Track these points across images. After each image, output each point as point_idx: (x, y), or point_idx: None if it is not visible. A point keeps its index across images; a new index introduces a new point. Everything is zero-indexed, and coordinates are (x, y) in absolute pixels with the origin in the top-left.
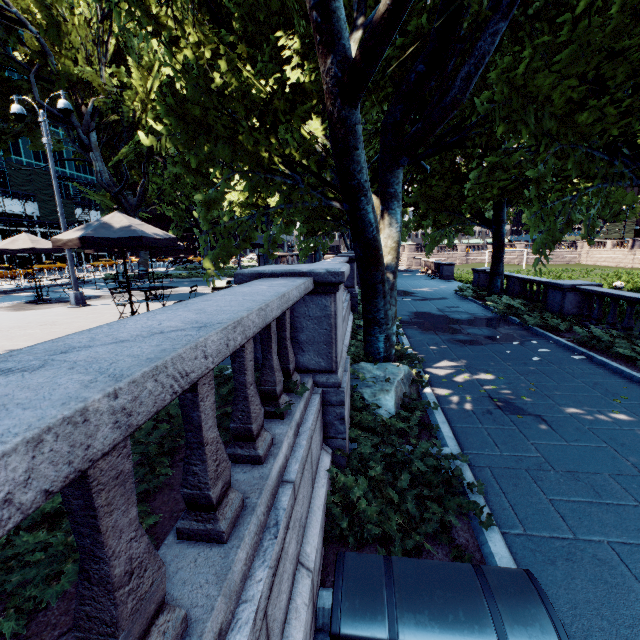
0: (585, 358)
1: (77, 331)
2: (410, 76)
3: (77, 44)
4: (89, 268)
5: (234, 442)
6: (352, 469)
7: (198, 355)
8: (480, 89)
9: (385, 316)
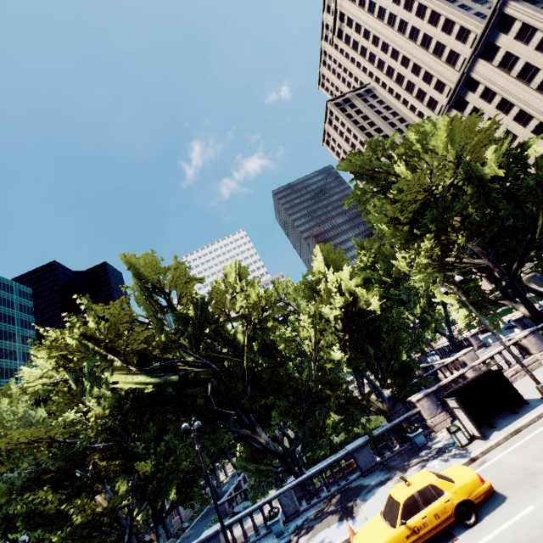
0: None
1: None
2: None
3: None
4: None
5: None
6: None
7: None
8: None
9: (168, 528)
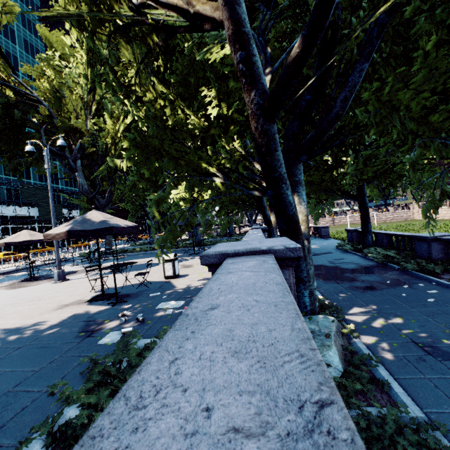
0: None
1: (57, 305)
2: (301, 103)
3: (72, 110)
4: (70, 250)
5: None
6: None
7: None
8: (350, 108)
9: (307, 275)
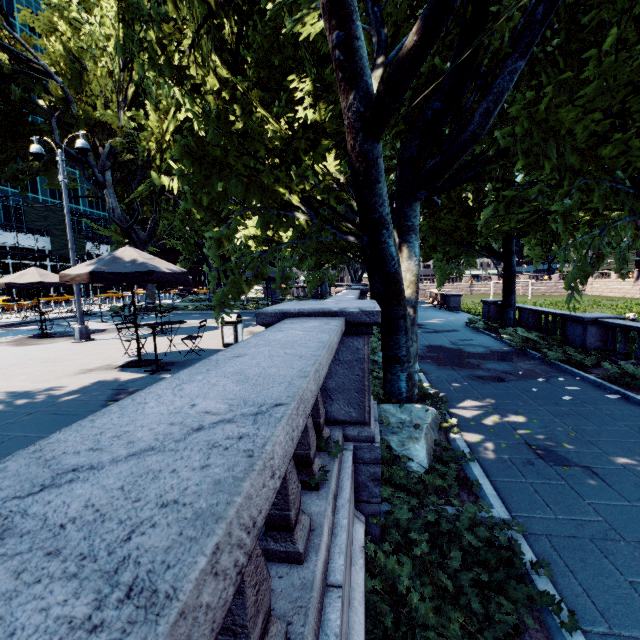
0: (620, 397)
1: (79, 369)
2: (426, 113)
3: (98, 92)
4: (96, 301)
5: (266, 532)
6: (388, 539)
7: (265, 477)
8: (496, 125)
9: (407, 353)
